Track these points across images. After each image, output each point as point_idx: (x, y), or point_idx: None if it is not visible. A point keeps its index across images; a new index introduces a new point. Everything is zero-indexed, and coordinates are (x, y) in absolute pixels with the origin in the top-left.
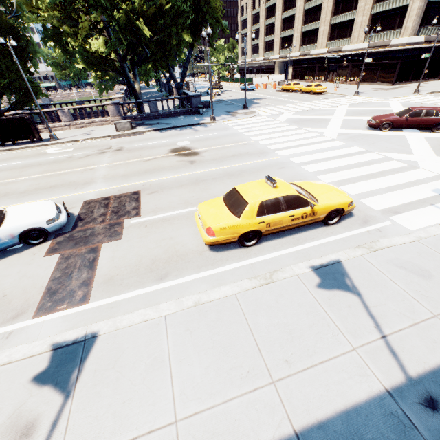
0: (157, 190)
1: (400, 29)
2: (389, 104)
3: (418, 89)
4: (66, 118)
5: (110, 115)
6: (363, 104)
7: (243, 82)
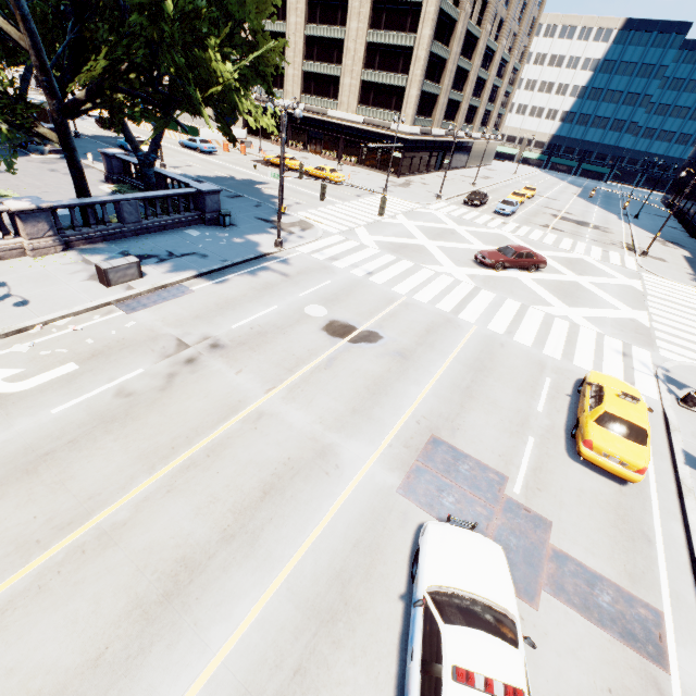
0: (452, 425)
1: (398, 112)
2: (438, 217)
3: (441, 195)
4: None
5: (26, 234)
6: (414, 214)
7: (171, 127)
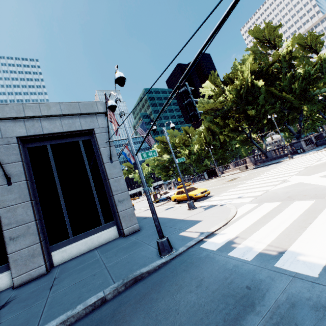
0: None
1: None
2: None
3: None
4: (232, 167)
5: (247, 163)
6: None
7: None
